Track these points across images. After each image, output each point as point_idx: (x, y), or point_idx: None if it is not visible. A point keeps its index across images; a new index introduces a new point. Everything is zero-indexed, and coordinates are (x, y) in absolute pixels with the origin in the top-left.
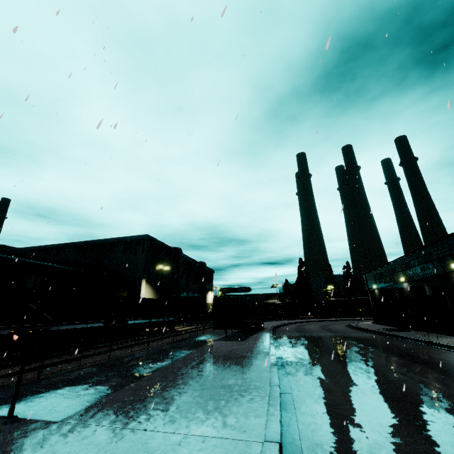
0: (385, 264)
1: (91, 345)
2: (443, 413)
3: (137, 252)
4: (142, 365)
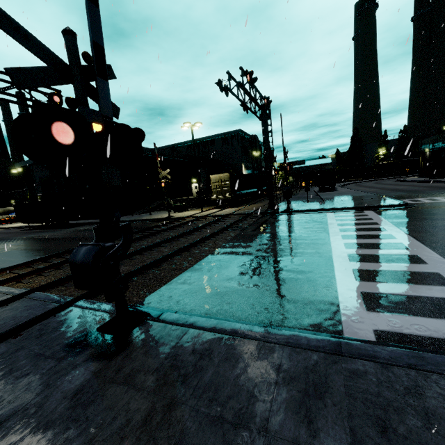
0: (441, 132)
1: (256, 199)
2: (437, 193)
3: (233, 144)
4: (304, 200)
